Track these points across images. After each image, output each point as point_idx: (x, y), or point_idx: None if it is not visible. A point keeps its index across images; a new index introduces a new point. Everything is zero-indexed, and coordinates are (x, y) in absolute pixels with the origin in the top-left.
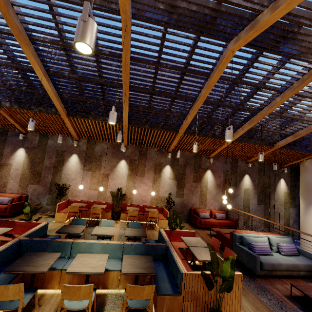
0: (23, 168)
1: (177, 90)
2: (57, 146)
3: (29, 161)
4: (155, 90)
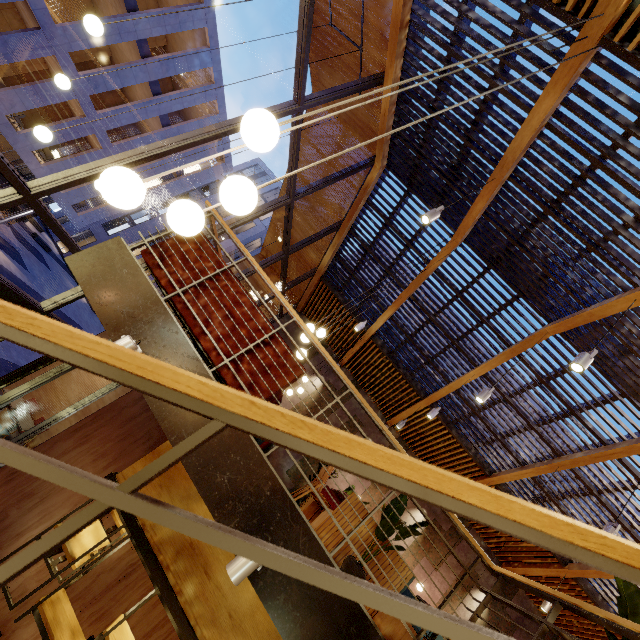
0: (304, 401)
1: (638, 526)
2: (359, 411)
3: (317, 398)
4: (601, 498)
